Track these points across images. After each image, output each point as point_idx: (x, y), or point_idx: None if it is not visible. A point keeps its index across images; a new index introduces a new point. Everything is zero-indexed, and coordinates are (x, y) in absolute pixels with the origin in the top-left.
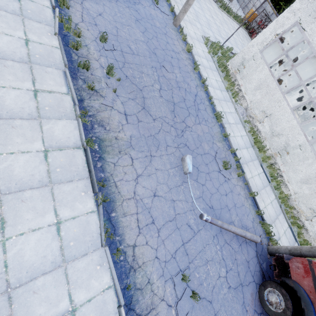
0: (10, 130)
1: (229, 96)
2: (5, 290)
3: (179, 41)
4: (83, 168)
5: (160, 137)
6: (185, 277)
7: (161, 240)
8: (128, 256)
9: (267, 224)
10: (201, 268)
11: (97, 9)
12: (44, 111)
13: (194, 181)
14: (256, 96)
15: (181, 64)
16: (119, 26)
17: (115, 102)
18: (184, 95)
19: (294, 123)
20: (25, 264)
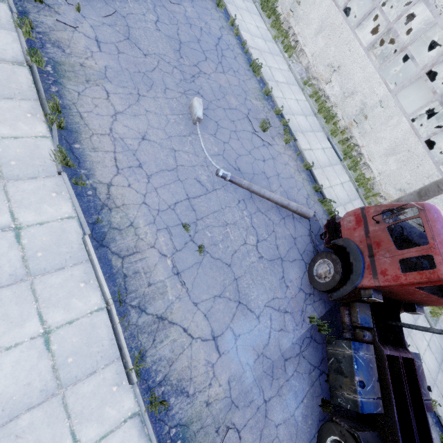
0: None
1: (279, 49)
2: None
3: None
4: (29, 88)
5: (154, 76)
6: (187, 228)
7: (152, 187)
8: (100, 192)
9: (328, 201)
10: (215, 229)
11: None
12: None
13: (211, 136)
14: (319, 44)
15: None
16: None
17: (79, 23)
18: (198, 34)
19: (370, 70)
20: None
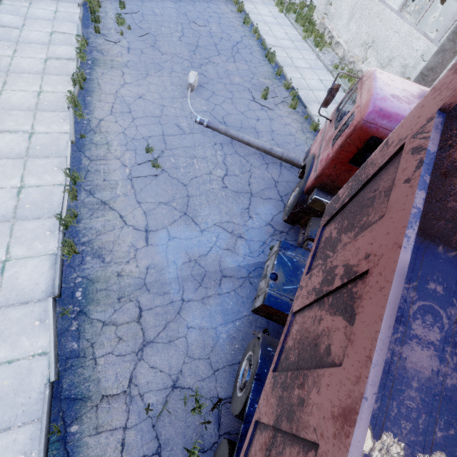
0: (27, 48)
1: (308, 45)
2: None
3: (229, 6)
4: (73, 71)
5: (165, 65)
6: (149, 149)
7: (134, 125)
8: (93, 123)
9: None
10: (181, 158)
11: None
12: (54, 42)
13: (203, 100)
14: (351, 30)
15: (223, 21)
16: (146, 0)
17: (120, 41)
18: (217, 41)
19: (405, 30)
20: (10, 103)
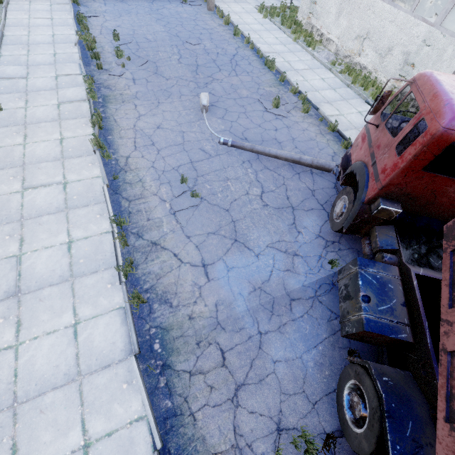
0: (37, 96)
1: (301, 46)
2: (22, 165)
3: (215, 20)
4: (87, 112)
5: (173, 90)
6: (184, 179)
7: (161, 156)
8: (120, 162)
9: None
10: (215, 183)
11: (115, 24)
12: (61, 86)
13: (218, 119)
14: (342, 25)
15: (214, 36)
16: (136, 28)
17: (123, 73)
18: (215, 57)
19: (401, 18)
20: (36, 156)
